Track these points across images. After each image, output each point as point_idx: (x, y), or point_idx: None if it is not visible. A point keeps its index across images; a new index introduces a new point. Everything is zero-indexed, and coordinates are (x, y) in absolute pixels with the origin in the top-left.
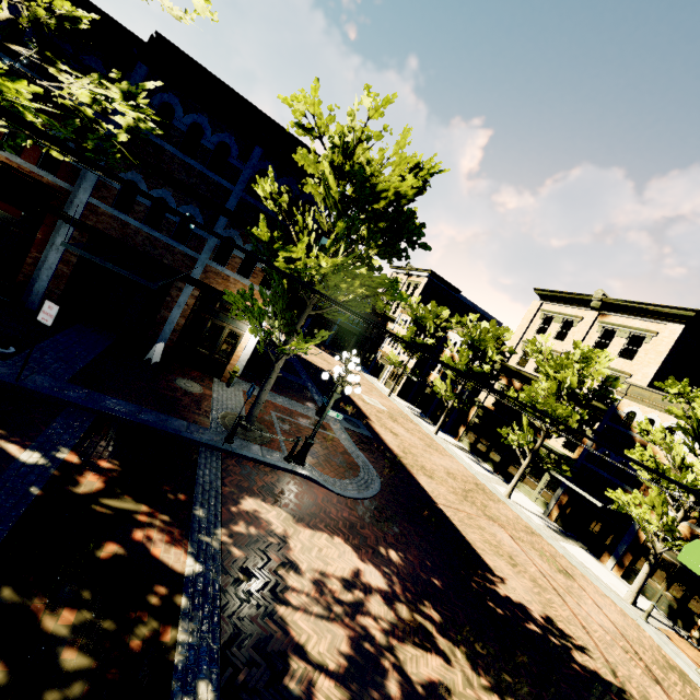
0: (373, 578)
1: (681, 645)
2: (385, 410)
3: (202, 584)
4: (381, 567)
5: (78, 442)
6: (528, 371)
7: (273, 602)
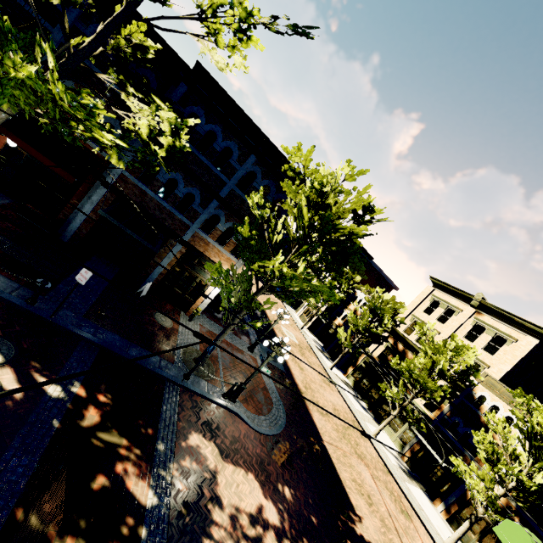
0: (271, 514)
1: None
2: (297, 343)
3: (157, 516)
4: (277, 503)
5: (86, 376)
6: (411, 339)
7: (202, 535)
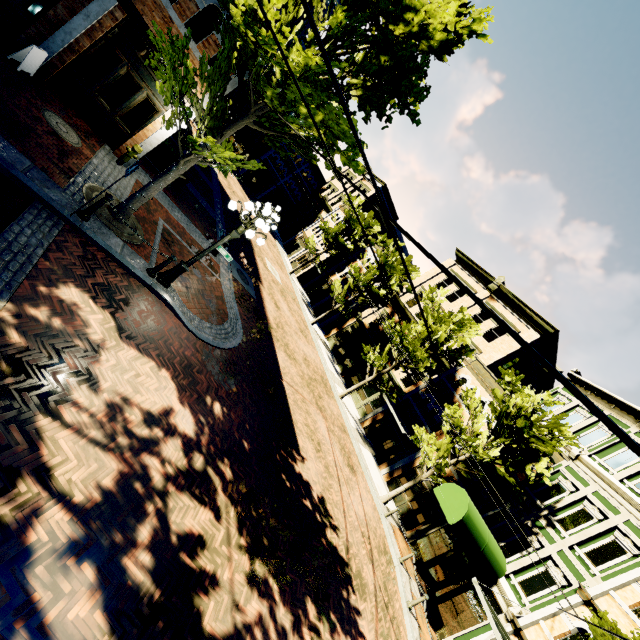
0: (184, 422)
1: (399, 539)
2: (280, 283)
3: None
4: (198, 414)
5: None
6: (412, 312)
7: (37, 409)
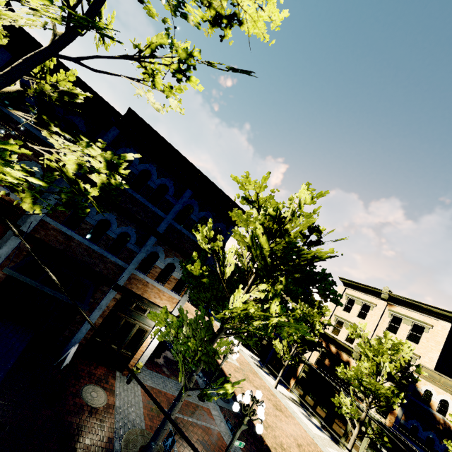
0: None
1: None
2: (238, 366)
3: None
4: None
5: None
6: (341, 339)
7: None
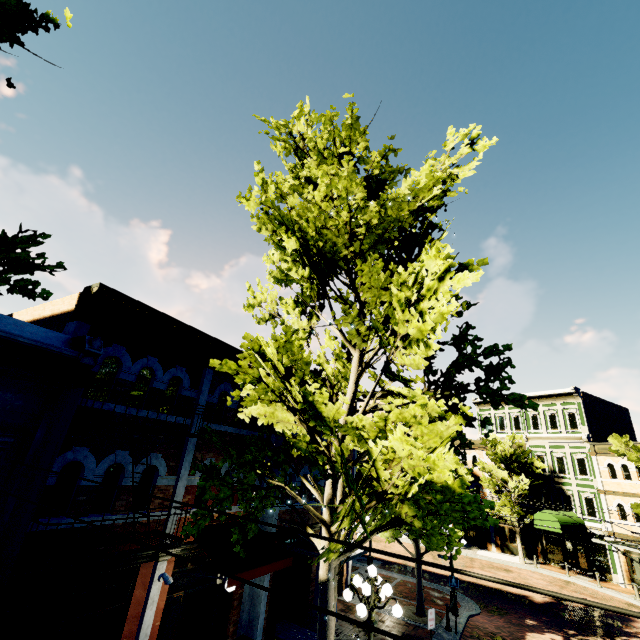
0: (555, 637)
1: (549, 568)
2: None
3: None
4: (544, 630)
5: None
6: None
7: None
